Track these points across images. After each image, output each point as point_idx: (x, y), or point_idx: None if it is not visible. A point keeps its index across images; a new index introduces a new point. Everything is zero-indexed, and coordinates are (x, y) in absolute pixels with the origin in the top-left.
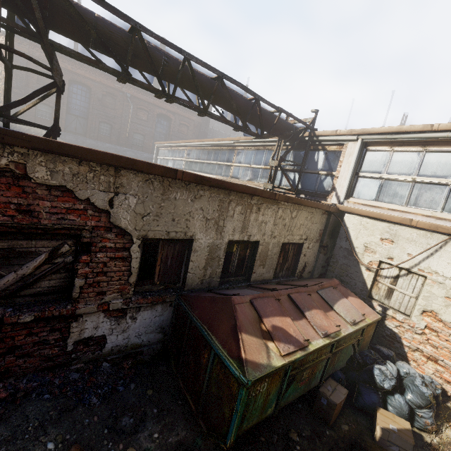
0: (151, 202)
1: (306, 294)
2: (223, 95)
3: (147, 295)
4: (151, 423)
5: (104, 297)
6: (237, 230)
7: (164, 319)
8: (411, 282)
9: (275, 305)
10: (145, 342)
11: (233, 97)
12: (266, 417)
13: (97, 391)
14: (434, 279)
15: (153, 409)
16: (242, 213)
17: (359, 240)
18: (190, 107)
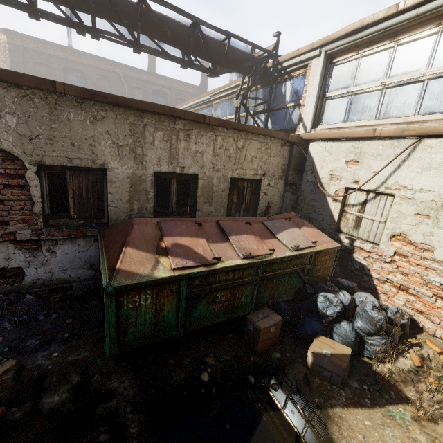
0: (37, 123)
1: (243, 223)
2: (156, 23)
3: (62, 228)
4: (56, 345)
5: (8, 227)
6: (164, 160)
7: (91, 255)
8: (379, 205)
9: (190, 228)
10: (74, 278)
11: (169, 25)
12: (167, 337)
13: (13, 318)
14: (402, 195)
15: (65, 334)
16: (165, 140)
17: (324, 169)
18: (121, 42)
